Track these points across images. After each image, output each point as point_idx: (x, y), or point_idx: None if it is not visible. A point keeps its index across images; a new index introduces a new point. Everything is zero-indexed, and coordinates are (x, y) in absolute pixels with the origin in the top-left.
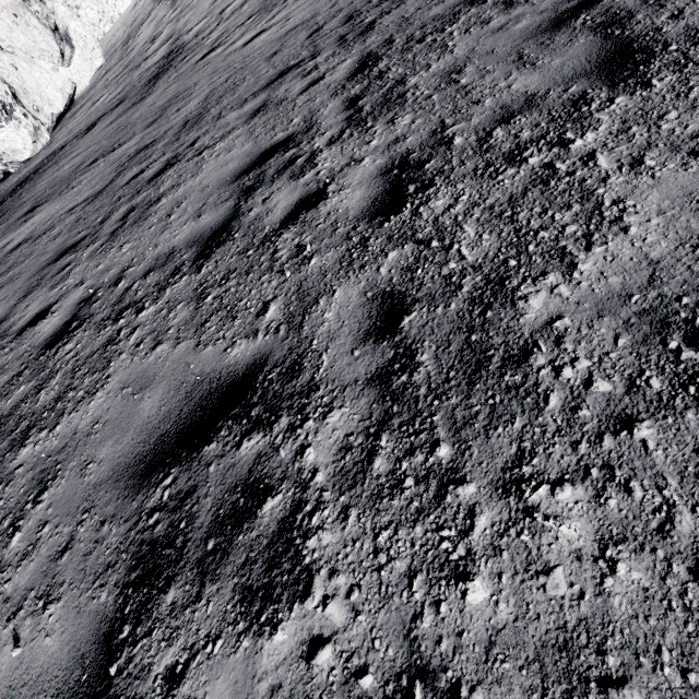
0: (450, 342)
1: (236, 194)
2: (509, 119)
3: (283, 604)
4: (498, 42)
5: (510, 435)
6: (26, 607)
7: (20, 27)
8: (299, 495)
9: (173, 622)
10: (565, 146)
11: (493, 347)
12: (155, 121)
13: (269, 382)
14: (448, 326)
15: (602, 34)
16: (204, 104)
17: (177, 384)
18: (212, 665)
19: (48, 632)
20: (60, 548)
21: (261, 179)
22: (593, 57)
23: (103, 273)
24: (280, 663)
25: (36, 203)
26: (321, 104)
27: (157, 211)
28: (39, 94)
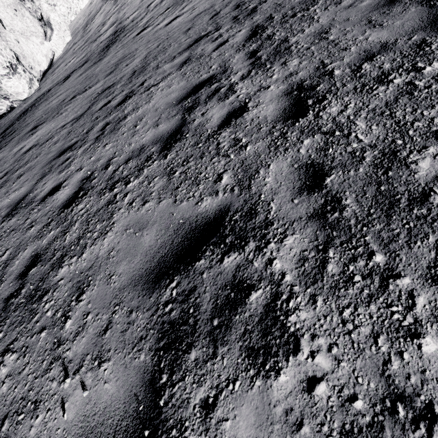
0: (365, 191)
1: (181, 112)
2: (372, 58)
3: (280, 357)
4: (350, 13)
5: (427, 246)
6: (86, 365)
7: (18, 17)
8: (275, 289)
9: (198, 371)
10: (419, 71)
11: (399, 193)
12: (112, 72)
13: (234, 221)
14: (361, 182)
15: (427, 5)
16: (145, 60)
17: (166, 226)
18: (235, 397)
19: (106, 381)
20: (103, 328)
21: (197, 102)
22: (424, 18)
23: (95, 162)
24: (287, 394)
25: (37, 124)
26: (230, 56)
27: (126, 124)
28: (32, 58)
